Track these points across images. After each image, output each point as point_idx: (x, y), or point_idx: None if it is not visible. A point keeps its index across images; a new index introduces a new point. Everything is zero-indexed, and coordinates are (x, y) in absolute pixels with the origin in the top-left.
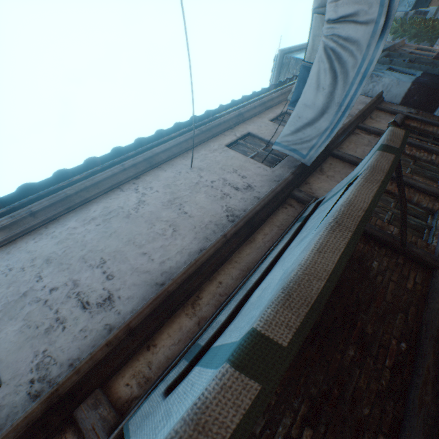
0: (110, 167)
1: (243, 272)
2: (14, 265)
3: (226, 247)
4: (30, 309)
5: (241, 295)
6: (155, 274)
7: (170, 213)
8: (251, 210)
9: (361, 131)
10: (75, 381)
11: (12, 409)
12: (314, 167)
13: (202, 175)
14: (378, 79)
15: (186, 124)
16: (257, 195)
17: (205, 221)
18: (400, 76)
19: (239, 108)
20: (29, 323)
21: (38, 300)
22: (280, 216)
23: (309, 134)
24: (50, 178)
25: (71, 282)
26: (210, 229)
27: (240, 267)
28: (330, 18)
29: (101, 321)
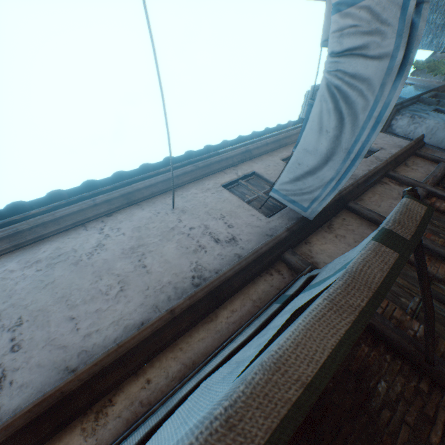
0: (79, 201)
1: (185, 368)
2: None
3: (172, 327)
4: None
5: (157, 419)
6: (71, 351)
7: (126, 265)
8: (218, 277)
9: (391, 180)
10: None
11: None
12: (320, 222)
13: (182, 219)
14: (422, 120)
15: (179, 159)
16: (239, 251)
17: (163, 281)
18: None
19: (247, 144)
20: None
21: None
22: (261, 285)
23: (310, 185)
24: (0, 211)
25: None
26: (166, 293)
27: (183, 359)
28: (334, 50)
29: None
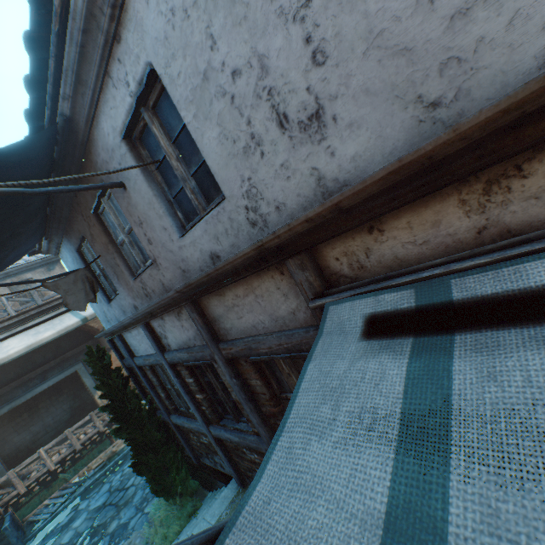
0: None
1: None
2: (172, 2)
3: None
4: (219, 108)
5: None
6: (423, 63)
7: None
8: None
9: None
10: (278, 243)
11: (239, 226)
12: None
13: None
14: None
15: None
16: None
17: None
18: None
19: None
20: (224, 132)
21: (223, 93)
22: None
23: None
24: None
25: (256, 62)
26: None
27: None
28: None
29: (305, 160)
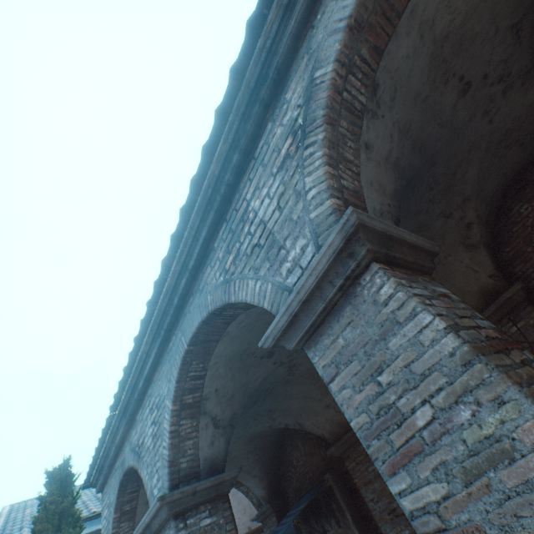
0: None
1: None
2: None
3: (256, 531)
4: None
5: None
6: None
7: (246, 501)
8: None
9: None
10: None
11: None
12: None
13: None
14: None
15: None
16: None
17: (254, 513)
18: None
19: None
20: None
21: None
22: None
23: None
24: None
25: None
26: None
27: None
28: None
29: None
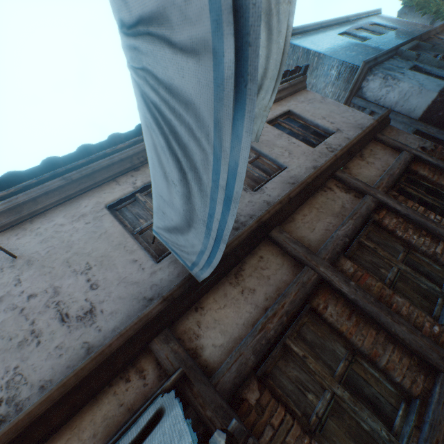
0: None
1: None
2: None
3: None
4: None
5: None
6: None
7: None
8: (15, 423)
9: (338, 183)
10: None
11: None
12: (224, 270)
13: (23, 279)
14: (395, 83)
15: (32, 172)
16: (93, 337)
17: None
18: (426, 80)
19: None
20: None
21: None
22: (105, 406)
23: (184, 243)
24: None
25: None
26: None
27: None
28: (122, 16)
29: None
